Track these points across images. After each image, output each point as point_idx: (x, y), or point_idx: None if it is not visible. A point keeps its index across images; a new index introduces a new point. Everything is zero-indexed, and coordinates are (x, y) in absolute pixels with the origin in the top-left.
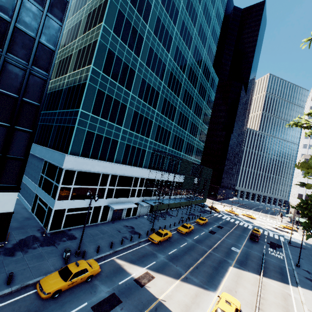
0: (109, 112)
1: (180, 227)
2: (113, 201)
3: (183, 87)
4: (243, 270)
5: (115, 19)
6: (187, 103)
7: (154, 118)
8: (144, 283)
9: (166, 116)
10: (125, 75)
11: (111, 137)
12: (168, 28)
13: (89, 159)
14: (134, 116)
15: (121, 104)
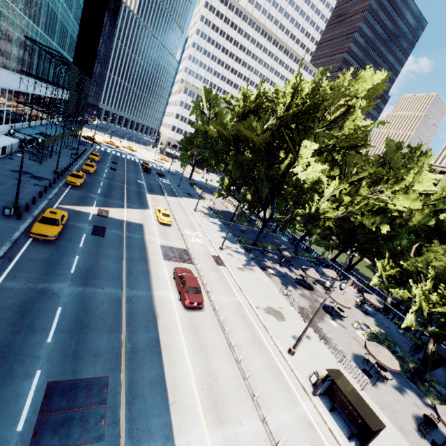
0: None
1: (85, 166)
2: None
3: None
4: (155, 195)
5: None
6: None
7: None
8: (106, 215)
9: None
10: None
11: None
12: None
13: None
14: None
15: None
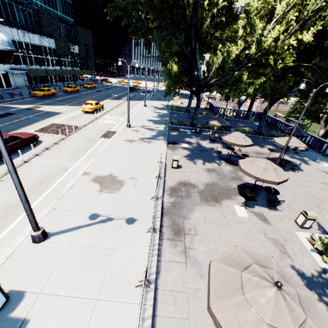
0: None
1: (65, 88)
2: None
3: None
4: (115, 100)
5: None
6: None
7: None
8: (34, 109)
9: None
10: None
11: None
12: None
13: None
14: None
15: None
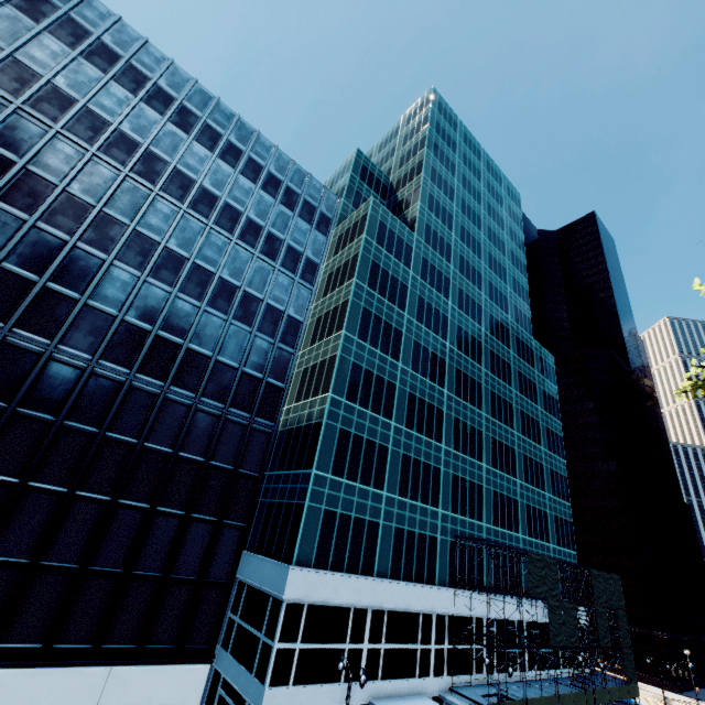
0: (359, 465)
1: None
2: (381, 688)
3: (485, 388)
4: None
5: (359, 321)
6: (503, 416)
7: (441, 462)
8: None
9: (466, 452)
10: (380, 394)
11: (366, 516)
12: (438, 306)
13: (330, 573)
14: (404, 464)
15: (378, 446)
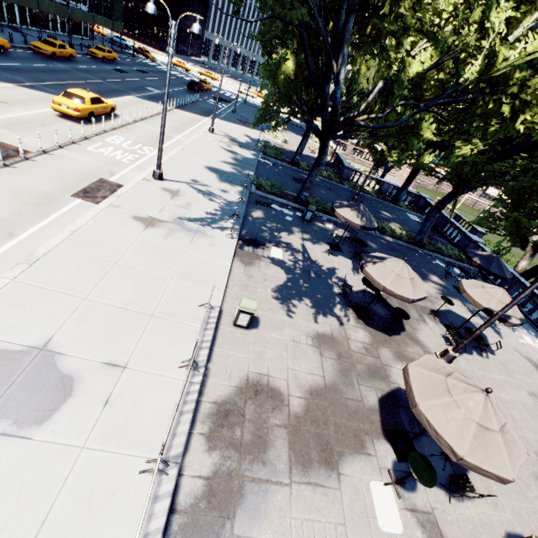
0: None
1: (38, 43)
2: None
3: None
4: (151, 102)
5: None
6: None
7: None
8: None
9: None
10: None
11: None
12: None
13: None
14: None
15: None
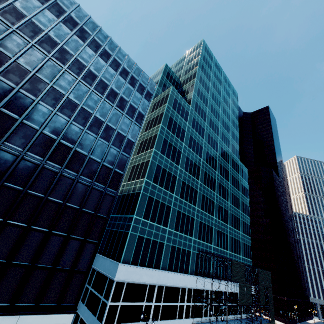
0: (156, 215)
1: None
2: None
3: (217, 181)
4: None
5: (161, 144)
6: (224, 195)
7: (195, 215)
8: None
9: (206, 211)
10: (169, 181)
11: (158, 239)
12: (198, 141)
13: (139, 267)
14: (178, 215)
15: (166, 206)
